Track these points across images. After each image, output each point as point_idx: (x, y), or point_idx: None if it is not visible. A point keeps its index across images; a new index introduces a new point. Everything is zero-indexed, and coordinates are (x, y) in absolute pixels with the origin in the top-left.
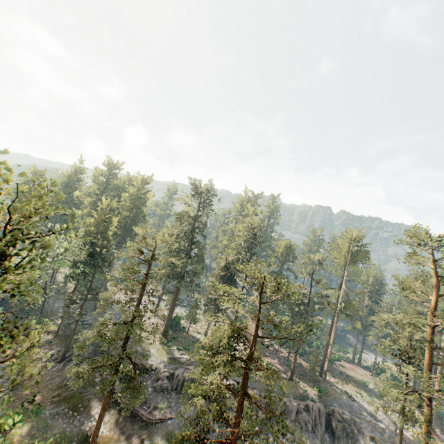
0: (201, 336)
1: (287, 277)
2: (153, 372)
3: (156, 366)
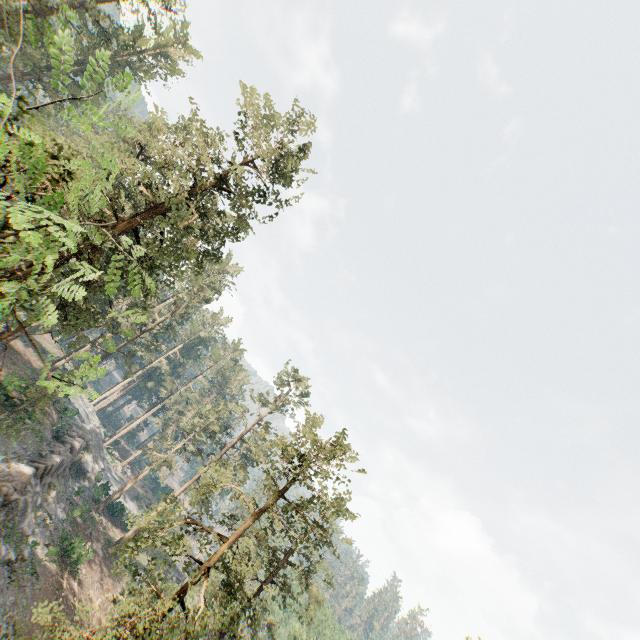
0: None
1: None
2: None
3: None
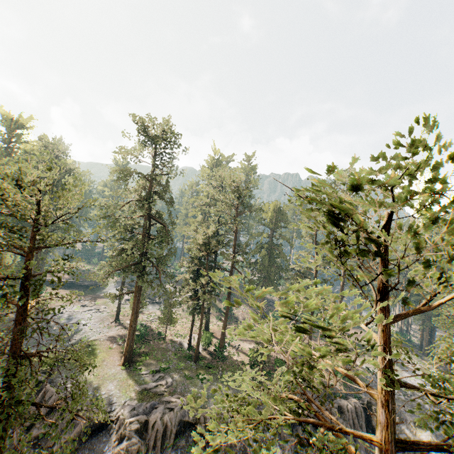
0: (184, 341)
1: (280, 246)
2: (113, 424)
3: (117, 415)
